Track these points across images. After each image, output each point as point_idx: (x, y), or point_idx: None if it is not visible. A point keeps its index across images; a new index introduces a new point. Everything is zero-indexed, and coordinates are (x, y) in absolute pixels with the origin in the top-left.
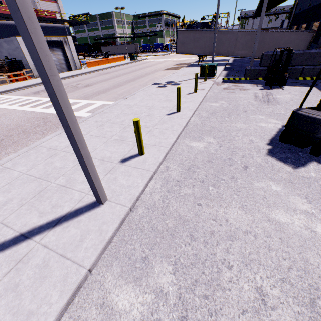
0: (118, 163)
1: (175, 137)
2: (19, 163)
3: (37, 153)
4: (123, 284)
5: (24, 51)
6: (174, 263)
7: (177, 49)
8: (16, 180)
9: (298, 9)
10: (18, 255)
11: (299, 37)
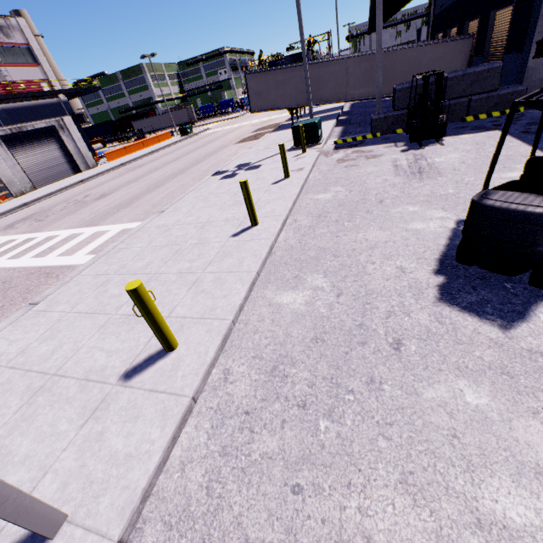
0: (117, 384)
1: (246, 289)
2: None
3: None
4: None
5: None
6: None
7: (251, 106)
8: None
9: (438, 7)
10: None
11: (450, 50)
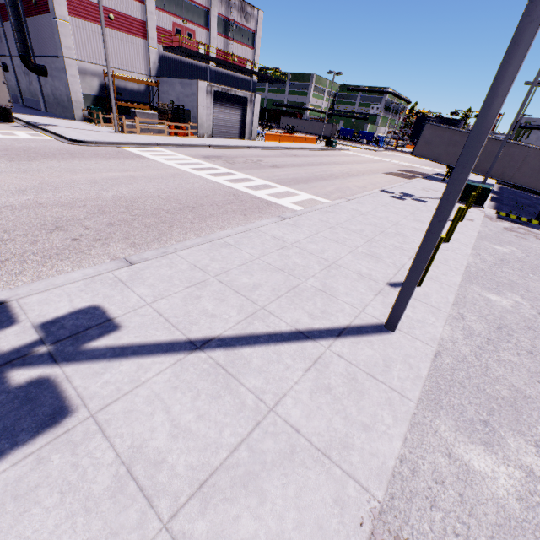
0: (387, 286)
1: (460, 277)
2: (243, 244)
3: (260, 237)
4: (468, 442)
5: (200, 101)
6: (536, 445)
7: (415, 150)
8: (252, 264)
9: None
10: (309, 354)
11: None
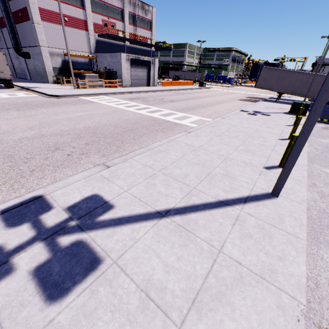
0: (264, 169)
1: (306, 160)
2: (170, 150)
3: (178, 145)
4: None
5: (122, 65)
6: None
7: (257, 84)
8: (179, 161)
9: None
10: (231, 214)
11: None
